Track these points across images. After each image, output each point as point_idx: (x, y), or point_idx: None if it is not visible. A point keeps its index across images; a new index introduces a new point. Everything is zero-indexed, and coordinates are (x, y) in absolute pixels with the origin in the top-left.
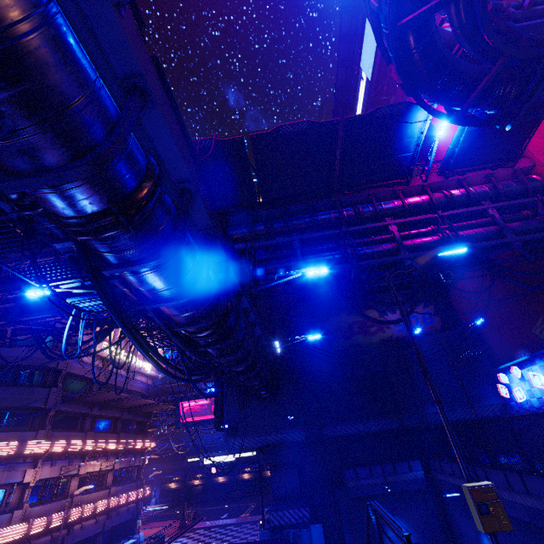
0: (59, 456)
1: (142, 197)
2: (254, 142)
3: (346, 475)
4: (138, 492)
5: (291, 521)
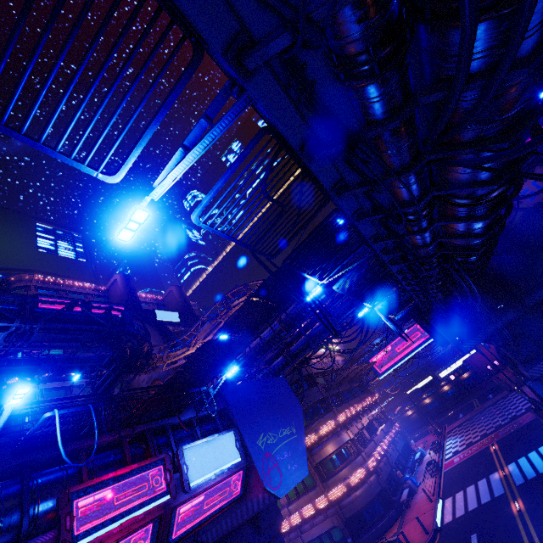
0: (349, 421)
1: None
2: None
3: None
4: (397, 425)
5: None
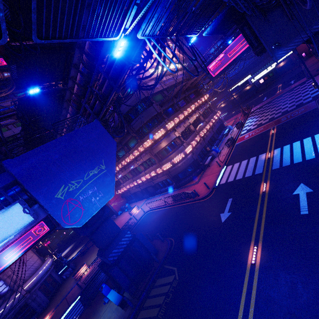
0: (179, 123)
1: None
2: None
3: None
4: (217, 115)
5: None
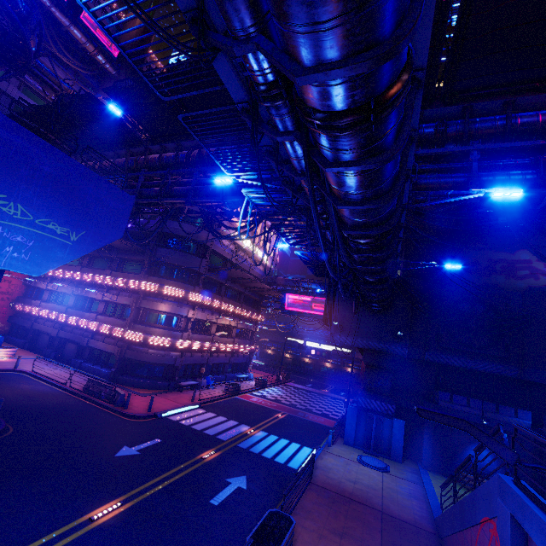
0: (206, 307)
1: (399, 91)
2: (465, 2)
3: (440, 396)
4: (251, 348)
5: (377, 409)
